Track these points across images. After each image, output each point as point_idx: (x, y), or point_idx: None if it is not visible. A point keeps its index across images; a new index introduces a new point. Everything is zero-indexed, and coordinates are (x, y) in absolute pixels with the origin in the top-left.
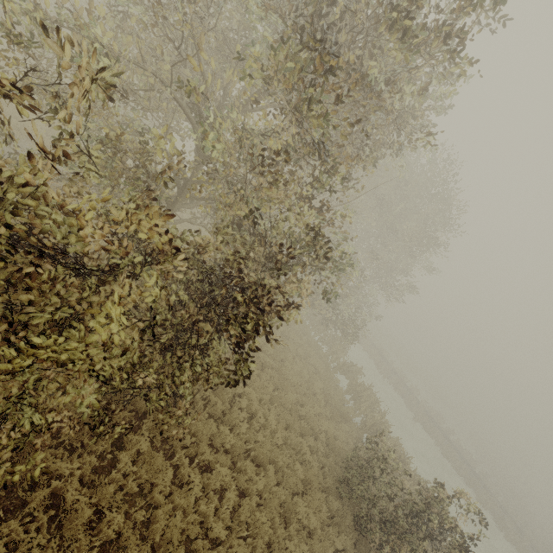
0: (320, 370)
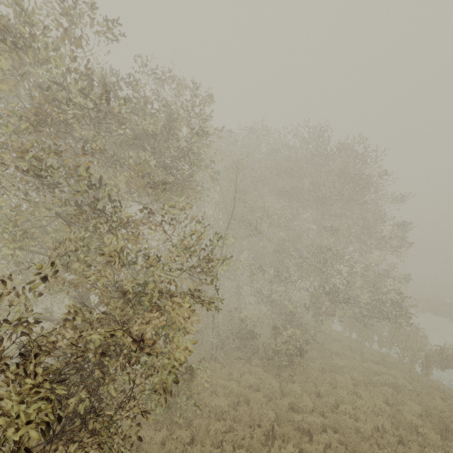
0: (401, 384)
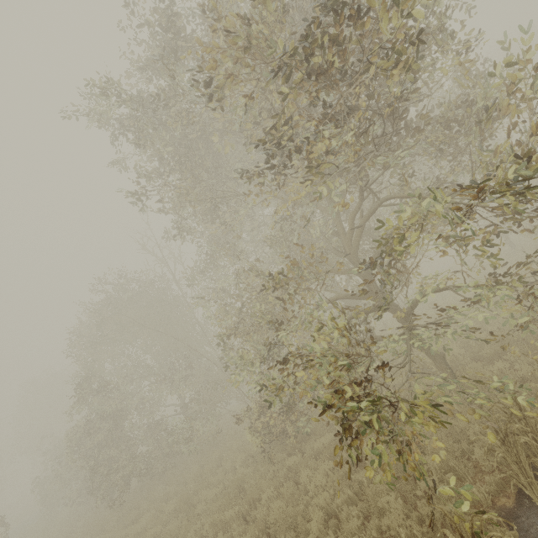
0: None
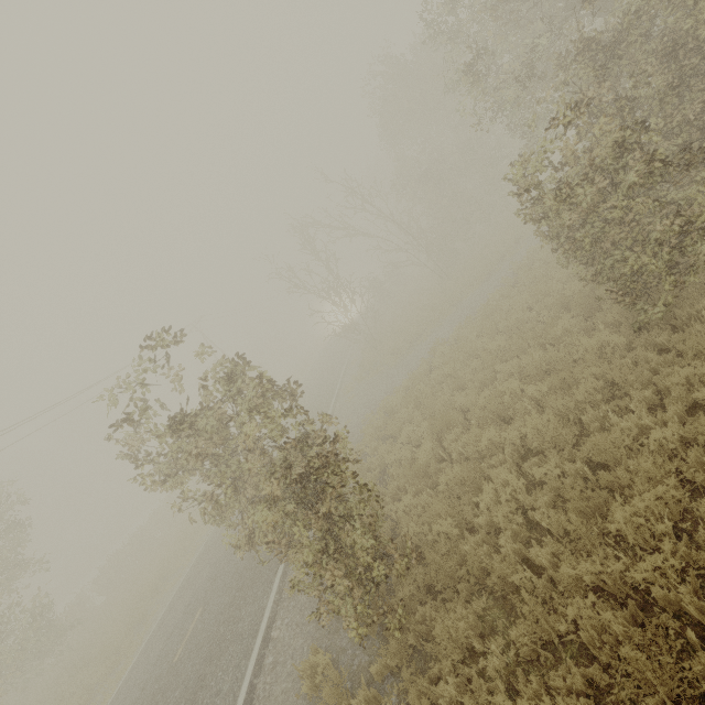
0: None
